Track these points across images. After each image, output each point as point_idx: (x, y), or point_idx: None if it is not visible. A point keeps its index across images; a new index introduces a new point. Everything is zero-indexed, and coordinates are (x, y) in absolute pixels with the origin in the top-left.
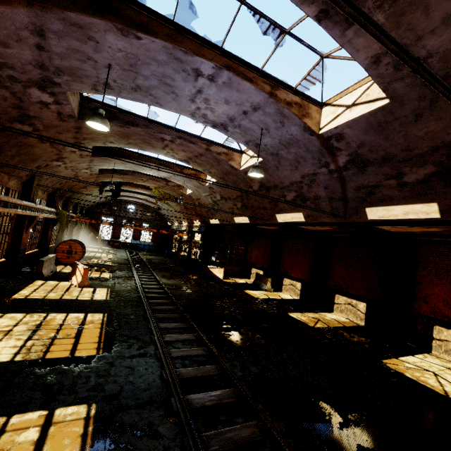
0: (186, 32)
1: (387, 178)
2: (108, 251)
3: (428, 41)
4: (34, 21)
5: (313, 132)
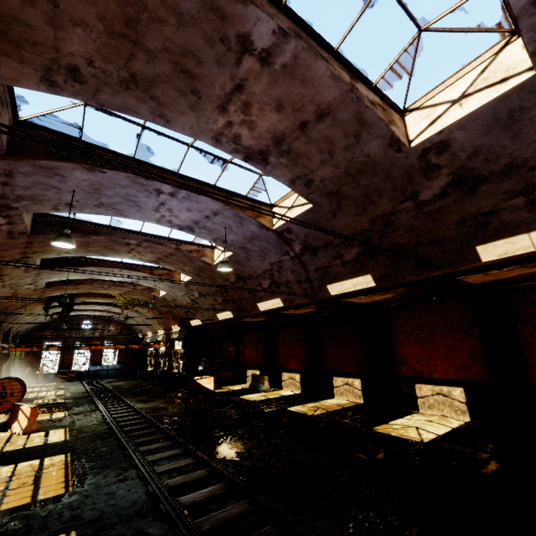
0: (146, 165)
1: (333, 259)
2: (56, 388)
3: (318, 173)
4: (5, 167)
5: (268, 228)
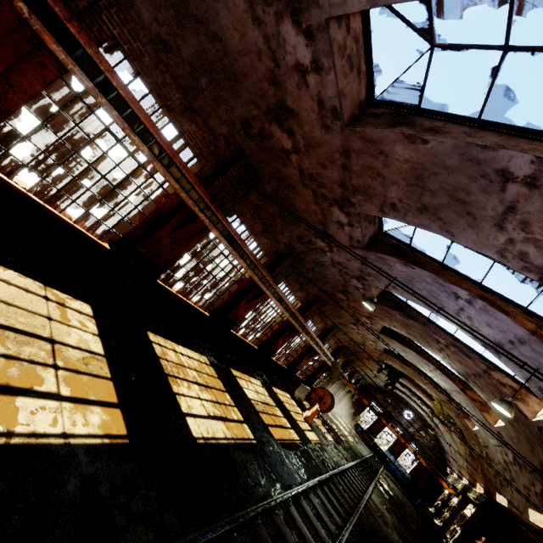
0: (450, 270)
1: None
2: (352, 435)
3: None
4: (363, 254)
5: None
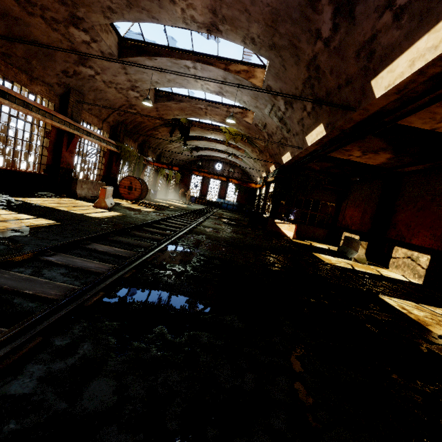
0: None
1: None
2: (187, 203)
3: None
4: None
5: None
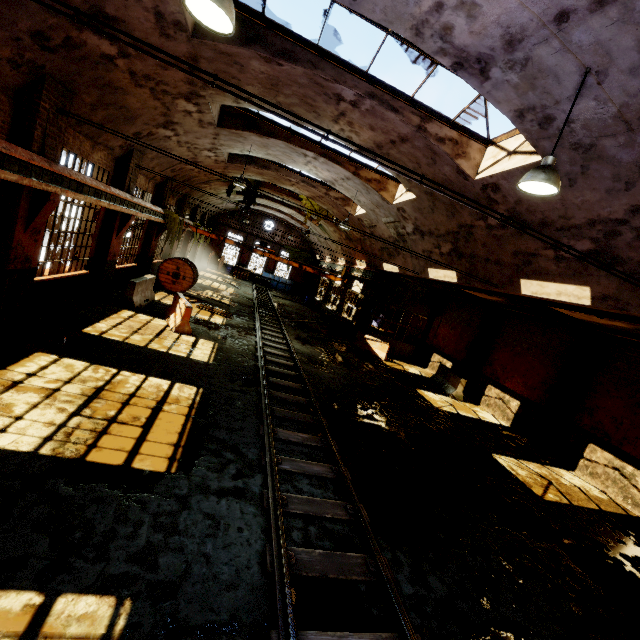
0: None
1: None
2: (229, 282)
3: None
4: None
5: None
